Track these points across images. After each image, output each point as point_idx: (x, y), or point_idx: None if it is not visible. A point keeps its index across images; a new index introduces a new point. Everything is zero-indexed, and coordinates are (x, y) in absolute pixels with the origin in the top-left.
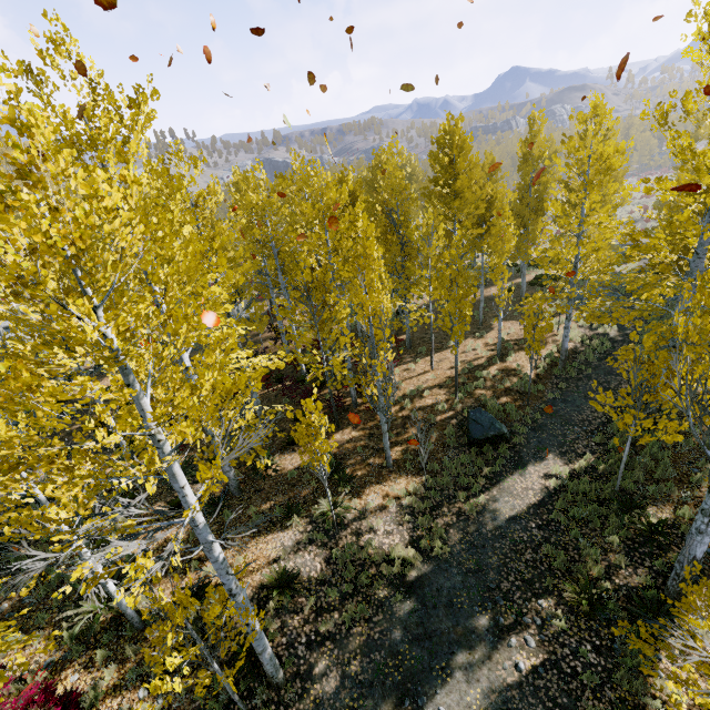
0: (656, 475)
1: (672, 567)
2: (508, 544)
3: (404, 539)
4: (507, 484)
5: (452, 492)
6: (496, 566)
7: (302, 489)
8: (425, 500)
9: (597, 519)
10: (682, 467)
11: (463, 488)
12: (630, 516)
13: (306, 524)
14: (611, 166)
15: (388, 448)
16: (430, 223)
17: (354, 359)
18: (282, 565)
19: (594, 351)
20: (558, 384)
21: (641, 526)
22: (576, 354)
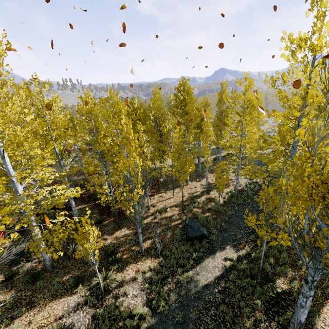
0: (280, 260)
1: (290, 321)
2: (202, 303)
3: (143, 300)
4: (205, 263)
5: (175, 268)
6: (194, 319)
7: (90, 266)
8: (158, 274)
9: (250, 288)
10: (293, 256)
11: (181, 266)
12: (267, 286)
13: (87, 290)
14: (254, 105)
15: (141, 242)
16: (172, 125)
17: None
18: (64, 321)
19: (251, 190)
20: (234, 206)
21: (272, 294)
22: (243, 191)
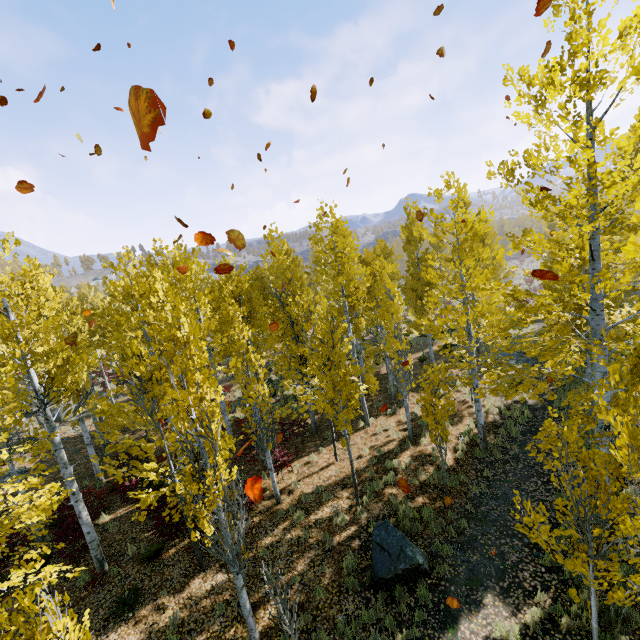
0: None
1: None
2: None
3: None
4: None
5: None
6: None
7: None
8: None
9: None
10: None
11: None
12: None
13: None
14: (477, 233)
15: (249, 615)
16: (311, 299)
17: (252, 452)
18: None
19: (515, 422)
20: (483, 470)
21: None
22: (497, 428)
